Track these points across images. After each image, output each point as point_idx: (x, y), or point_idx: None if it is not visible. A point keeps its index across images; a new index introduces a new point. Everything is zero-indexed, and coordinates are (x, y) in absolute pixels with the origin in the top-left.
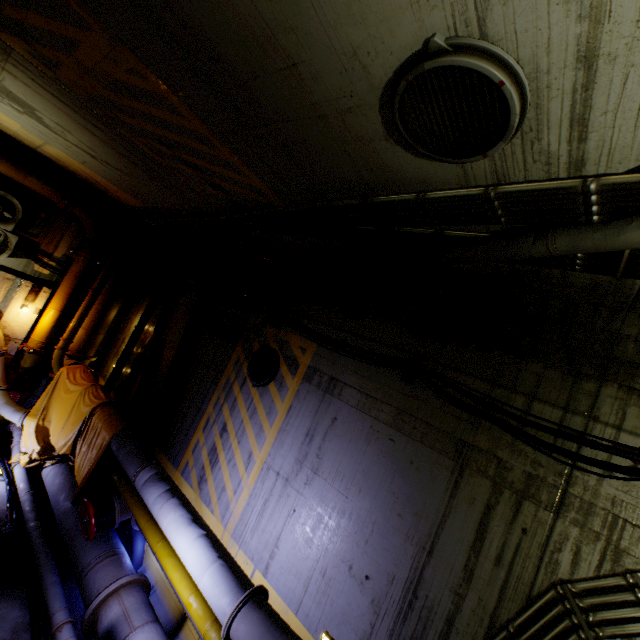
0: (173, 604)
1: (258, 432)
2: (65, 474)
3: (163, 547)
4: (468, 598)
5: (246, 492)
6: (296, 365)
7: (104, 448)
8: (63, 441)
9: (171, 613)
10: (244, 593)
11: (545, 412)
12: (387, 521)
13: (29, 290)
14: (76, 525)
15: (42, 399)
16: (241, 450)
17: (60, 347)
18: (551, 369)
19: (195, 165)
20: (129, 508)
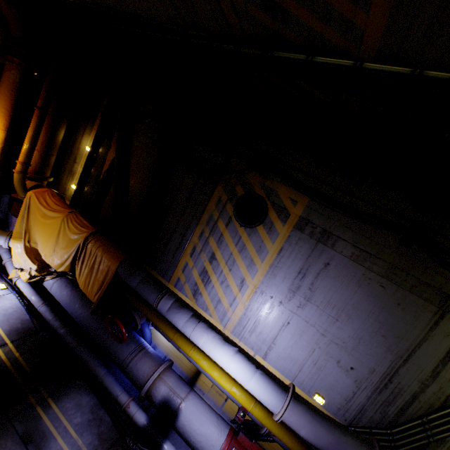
0: (185, 367)
1: (249, 264)
2: (69, 287)
3: (196, 353)
4: (431, 386)
5: (241, 306)
6: (286, 214)
7: (112, 275)
8: (59, 262)
9: (185, 372)
10: (285, 393)
11: None
12: (372, 338)
13: None
14: (101, 329)
15: (19, 223)
16: (233, 276)
17: (19, 171)
18: None
19: None
20: (152, 322)
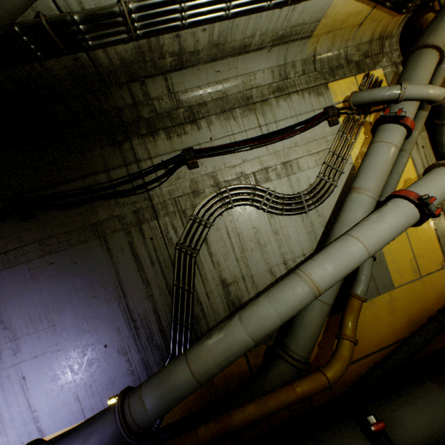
0: None
1: None
2: None
3: None
4: (155, 292)
5: None
6: None
7: None
8: None
9: None
10: None
11: (119, 174)
12: (91, 307)
13: None
14: None
15: None
16: None
17: None
18: (105, 148)
19: None
20: None
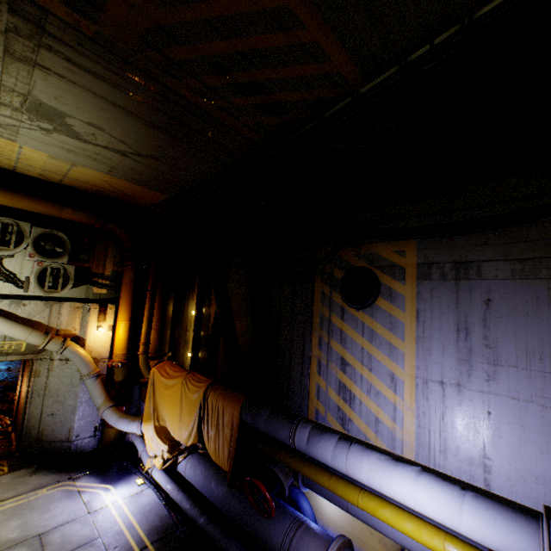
0: None
1: (389, 351)
2: (202, 462)
3: (368, 499)
4: None
5: (409, 415)
6: (400, 270)
7: (237, 423)
8: (186, 433)
9: None
10: (536, 521)
11: None
12: None
13: (97, 312)
14: (244, 507)
15: (147, 403)
16: (377, 376)
17: (142, 352)
18: None
19: (254, 85)
20: (297, 472)
